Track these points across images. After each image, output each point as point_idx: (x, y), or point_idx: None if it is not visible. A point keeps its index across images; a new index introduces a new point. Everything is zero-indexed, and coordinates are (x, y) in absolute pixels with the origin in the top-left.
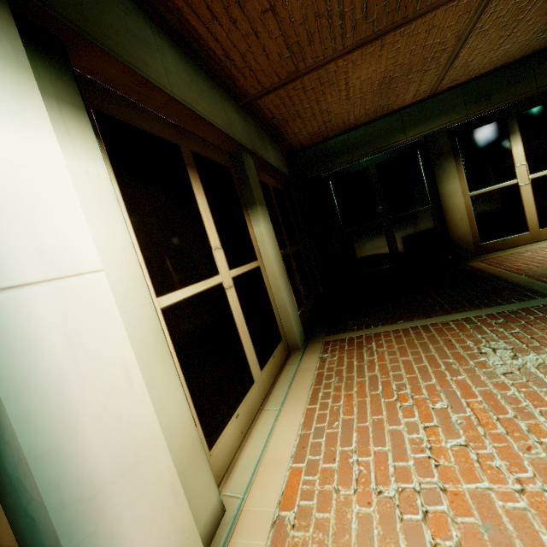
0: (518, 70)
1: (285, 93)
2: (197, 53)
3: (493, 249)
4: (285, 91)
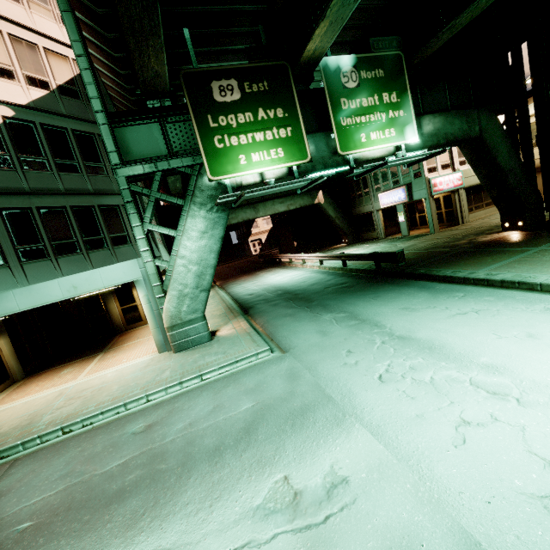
0: None
1: None
2: None
3: (132, 328)
4: None
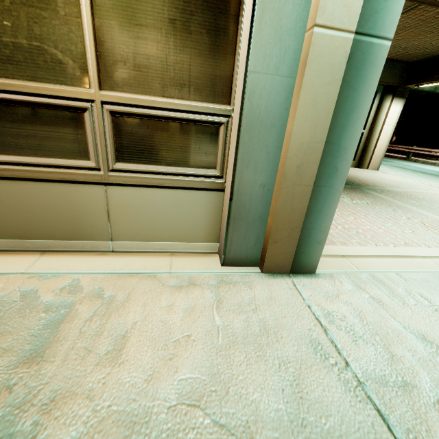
0: None
1: None
2: None
3: None
4: None
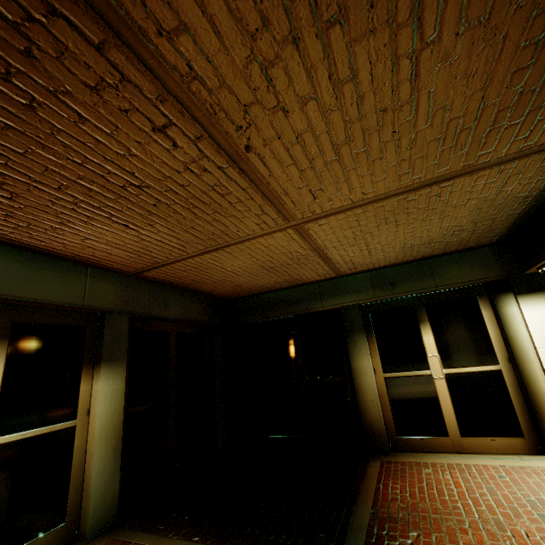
0: (418, 267)
1: (165, 271)
2: (50, 254)
3: (410, 448)
4: (163, 270)
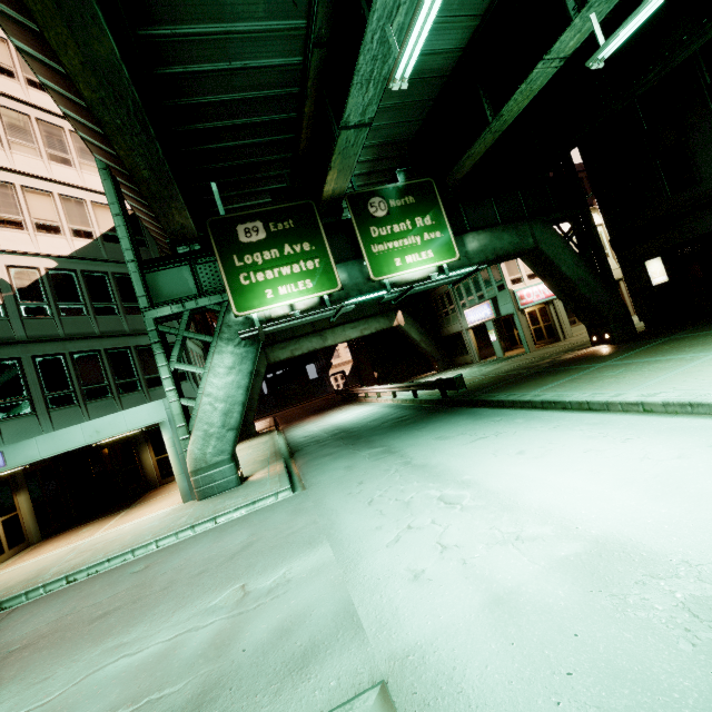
0: None
1: None
2: None
3: (168, 482)
4: None
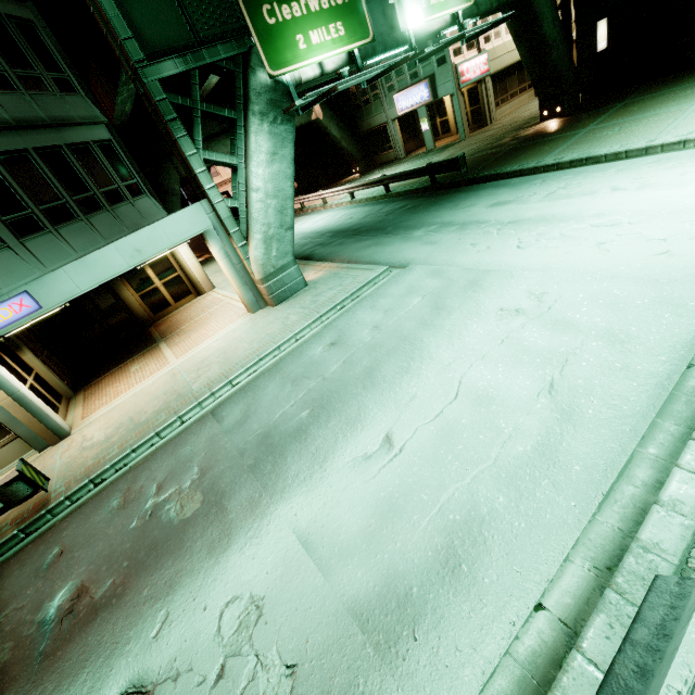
0: None
1: None
2: None
3: (161, 317)
4: None
